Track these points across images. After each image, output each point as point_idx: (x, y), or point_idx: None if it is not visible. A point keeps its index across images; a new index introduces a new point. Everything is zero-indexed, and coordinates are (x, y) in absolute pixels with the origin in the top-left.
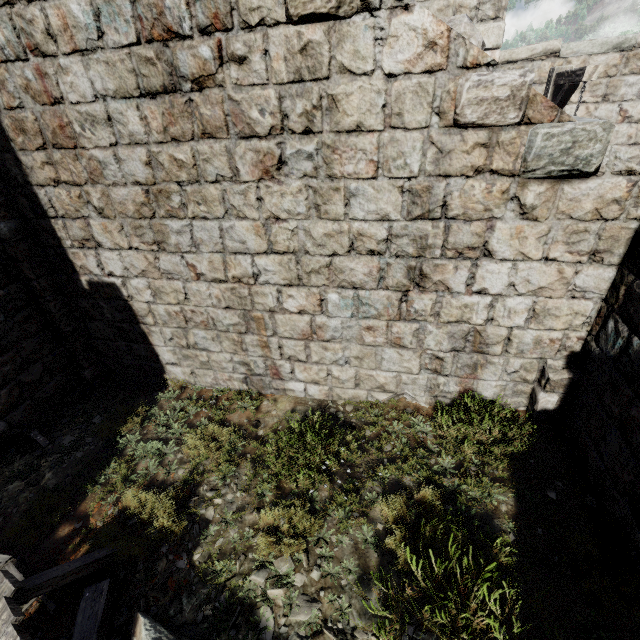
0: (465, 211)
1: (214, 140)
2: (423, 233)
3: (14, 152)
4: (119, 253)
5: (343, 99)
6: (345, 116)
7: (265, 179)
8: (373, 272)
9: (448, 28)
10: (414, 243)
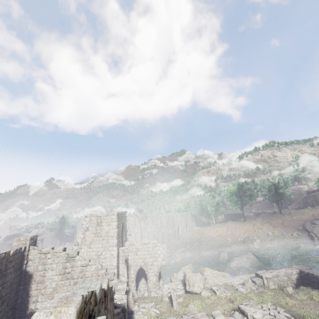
0: None
1: (68, 280)
2: None
3: (30, 285)
4: (42, 302)
5: (86, 274)
6: (86, 275)
7: (74, 285)
8: None
9: (97, 267)
10: None
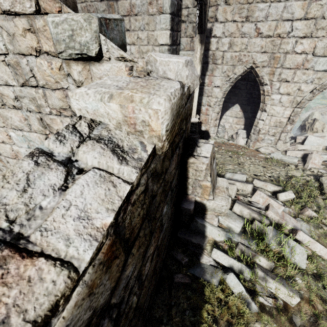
0: (46, 82)
1: None
2: (33, 96)
3: None
4: None
5: None
6: None
7: None
8: (22, 120)
9: None
10: (32, 102)
